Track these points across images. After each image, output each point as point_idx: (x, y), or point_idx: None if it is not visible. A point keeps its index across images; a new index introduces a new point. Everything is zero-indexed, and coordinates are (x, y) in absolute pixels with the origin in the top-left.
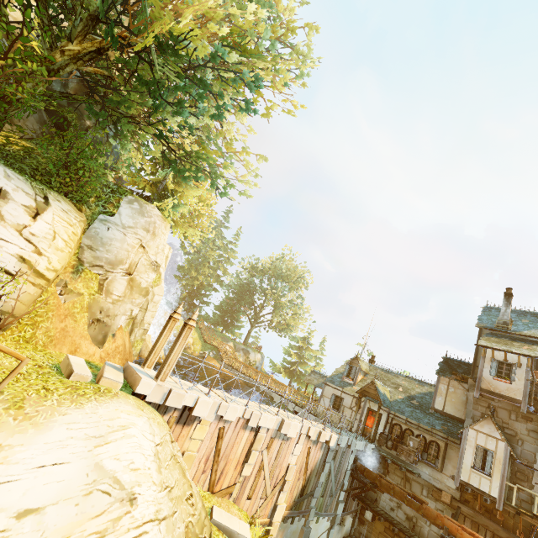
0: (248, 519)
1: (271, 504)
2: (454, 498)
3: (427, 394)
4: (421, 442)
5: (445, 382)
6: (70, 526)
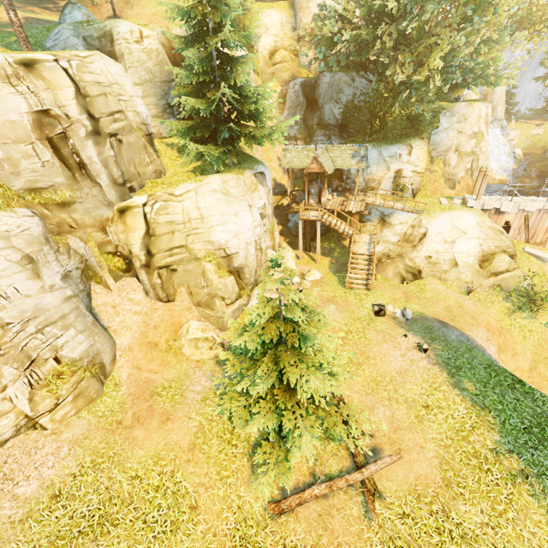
0: None
1: None
2: None
3: None
4: None
5: None
6: (449, 237)
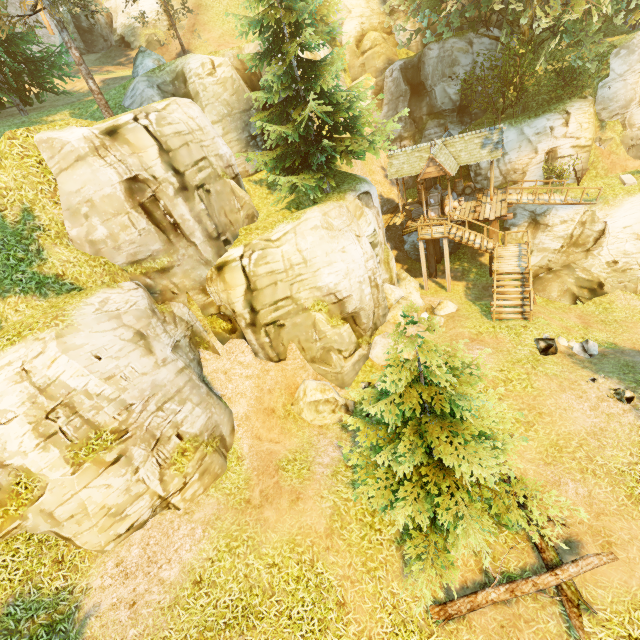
0: None
1: None
2: None
3: None
4: None
5: None
6: None
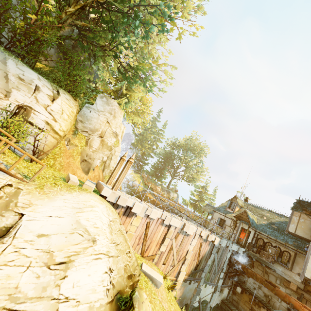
0: (163, 275)
1: (177, 270)
2: (299, 288)
3: (283, 222)
4: (277, 251)
5: (297, 215)
6: (62, 246)
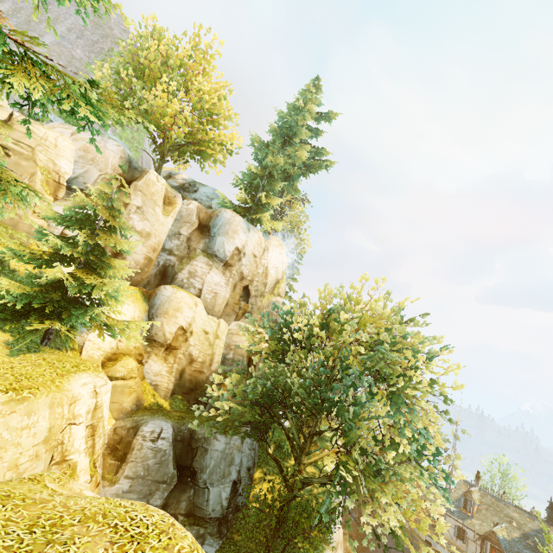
0: None
1: None
2: None
3: (539, 532)
4: None
5: None
6: None
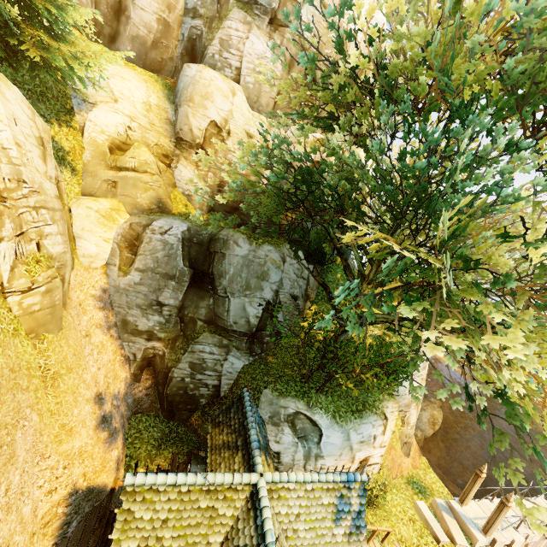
0: None
1: None
2: None
3: None
4: None
5: None
6: None
